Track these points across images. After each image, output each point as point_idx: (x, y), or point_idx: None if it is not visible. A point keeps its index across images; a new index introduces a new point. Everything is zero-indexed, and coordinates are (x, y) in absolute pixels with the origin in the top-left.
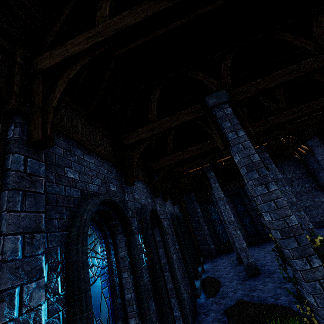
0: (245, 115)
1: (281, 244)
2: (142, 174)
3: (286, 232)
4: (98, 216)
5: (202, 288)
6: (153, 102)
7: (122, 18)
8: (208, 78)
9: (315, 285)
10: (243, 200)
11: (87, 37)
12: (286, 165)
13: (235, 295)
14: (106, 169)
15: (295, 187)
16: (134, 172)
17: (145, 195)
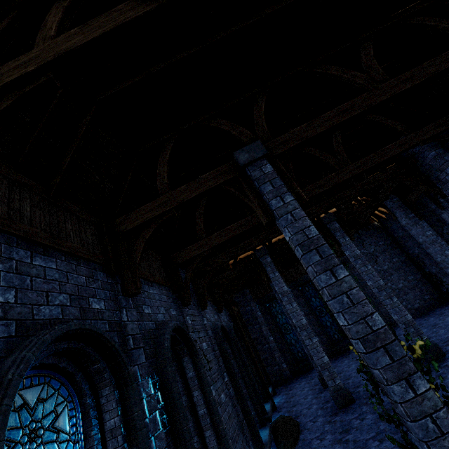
0: (291, 173)
1: (367, 361)
2: (159, 273)
3: (371, 341)
4: (67, 359)
5: (273, 439)
6: (162, 165)
7: (69, 37)
8: (236, 127)
9: (426, 424)
10: (317, 290)
11: (12, 66)
12: (365, 236)
13: (322, 444)
14: (84, 274)
15: (381, 264)
16: (137, 274)
17: (165, 305)
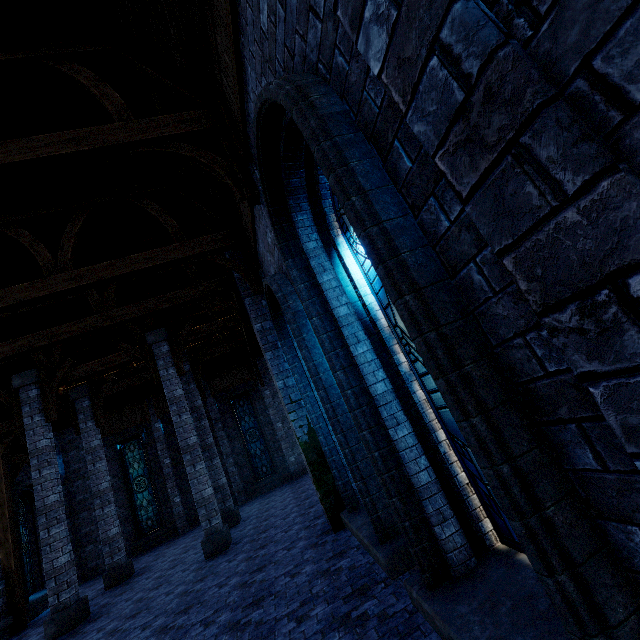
0: None
1: None
2: None
3: None
4: None
5: None
6: None
7: None
8: None
9: None
10: None
11: None
12: None
13: None
14: None
15: None
16: None
17: None
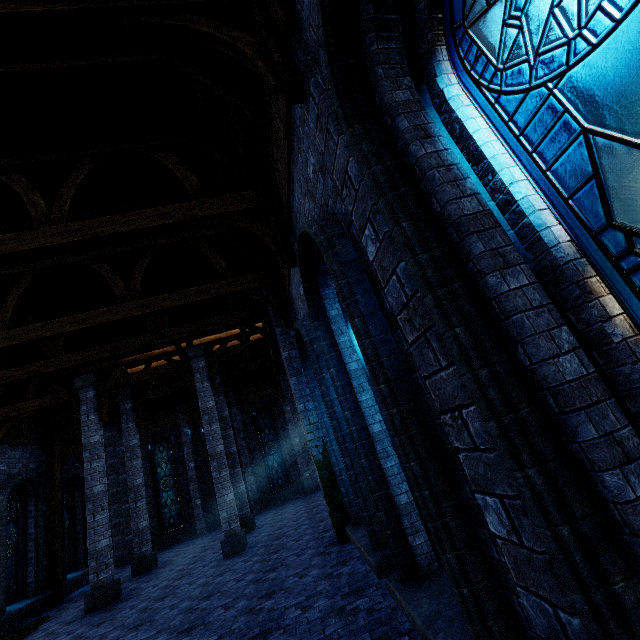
0: None
1: None
2: None
3: None
4: None
5: None
6: None
7: None
8: None
9: None
10: None
11: None
12: None
13: None
14: None
15: None
16: None
17: None
